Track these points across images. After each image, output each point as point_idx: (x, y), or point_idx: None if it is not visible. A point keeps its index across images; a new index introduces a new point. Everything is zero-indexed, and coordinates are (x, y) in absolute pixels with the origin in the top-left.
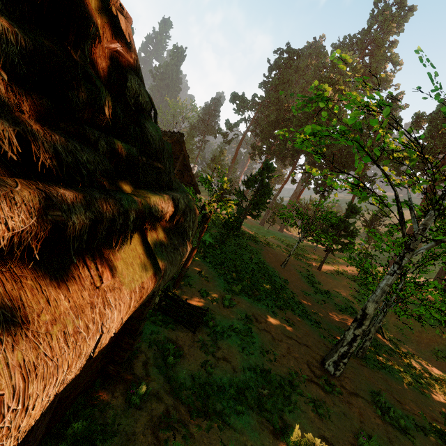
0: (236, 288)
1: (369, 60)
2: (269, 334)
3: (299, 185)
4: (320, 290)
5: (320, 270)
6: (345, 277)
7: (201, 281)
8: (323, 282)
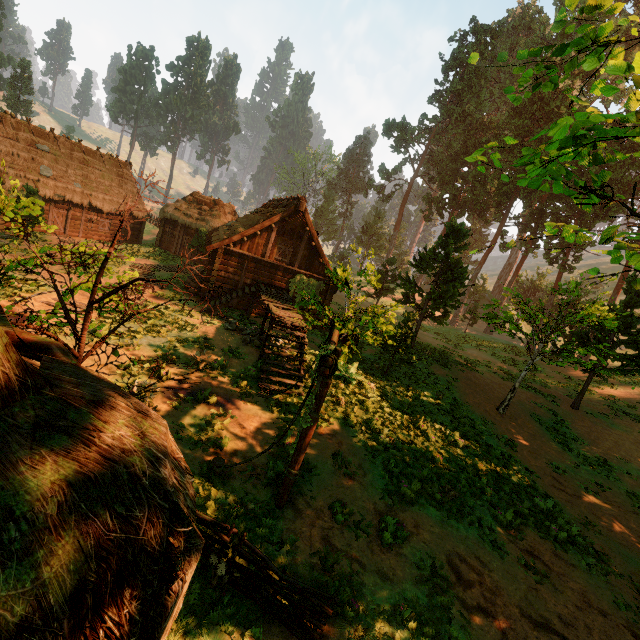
0: (409, 488)
1: (635, 7)
2: (492, 624)
3: (514, 250)
4: (585, 457)
5: (576, 409)
6: (634, 419)
7: (335, 478)
8: (589, 436)
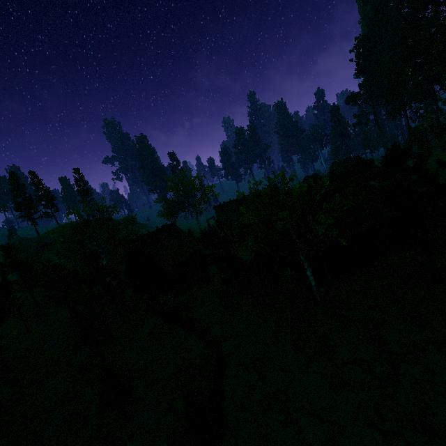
0: None
1: None
2: None
3: None
4: None
5: None
6: None
7: None
8: None
